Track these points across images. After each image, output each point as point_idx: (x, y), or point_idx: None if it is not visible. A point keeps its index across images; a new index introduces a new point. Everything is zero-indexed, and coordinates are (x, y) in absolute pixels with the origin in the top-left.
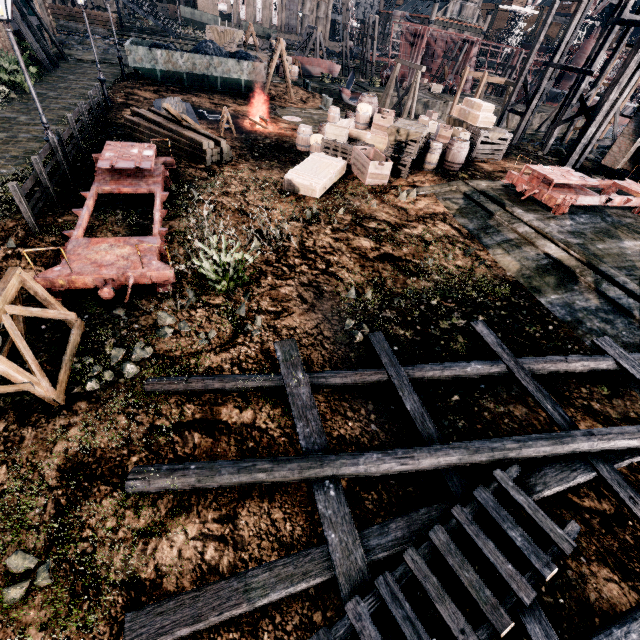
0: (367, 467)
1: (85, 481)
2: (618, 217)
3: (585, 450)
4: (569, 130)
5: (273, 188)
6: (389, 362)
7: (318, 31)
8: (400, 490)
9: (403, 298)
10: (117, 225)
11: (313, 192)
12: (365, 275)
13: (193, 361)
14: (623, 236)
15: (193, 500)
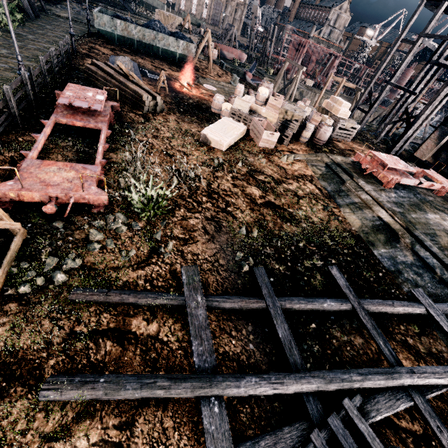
0: (247, 389)
1: (4, 381)
2: (424, 195)
3: (407, 384)
4: (393, 127)
5: (192, 138)
6: (268, 293)
7: (235, 28)
8: (268, 405)
9: (279, 239)
10: (67, 150)
11: (221, 146)
12: (253, 217)
13: (114, 274)
14: (427, 210)
15: (98, 406)
